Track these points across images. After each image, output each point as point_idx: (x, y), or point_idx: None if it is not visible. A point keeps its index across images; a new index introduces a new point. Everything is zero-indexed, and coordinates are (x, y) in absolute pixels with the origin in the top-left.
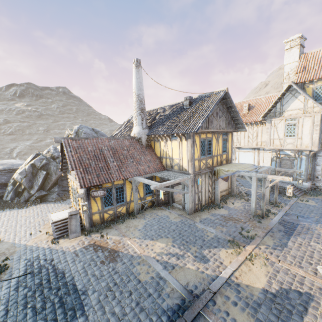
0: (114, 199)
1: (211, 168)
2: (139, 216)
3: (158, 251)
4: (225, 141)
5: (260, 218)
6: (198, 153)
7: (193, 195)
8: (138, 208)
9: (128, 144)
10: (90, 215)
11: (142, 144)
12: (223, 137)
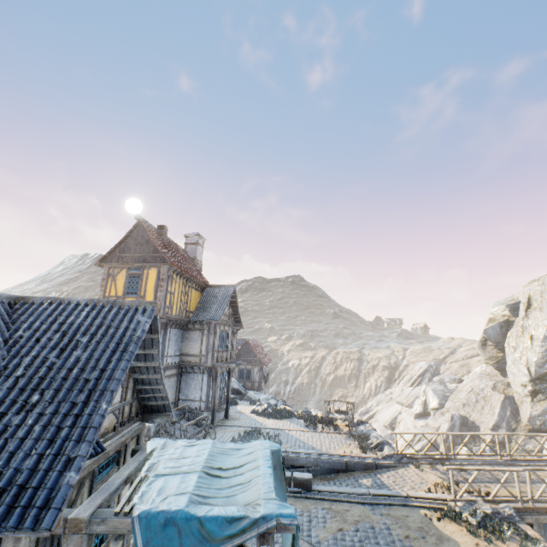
0: None
1: None
2: None
3: None
4: None
5: None
6: None
7: None
8: None
9: None
10: None
11: None
12: None
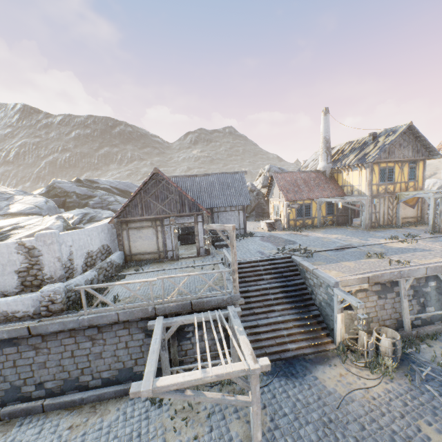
0: (303, 213)
1: (391, 194)
2: (321, 228)
3: (335, 237)
4: (412, 169)
5: (436, 233)
6: (377, 179)
7: (369, 214)
8: (320, 222)
9: (314, 176)
10: (288, 220)
11: (326, 176)
12: (409, 165)
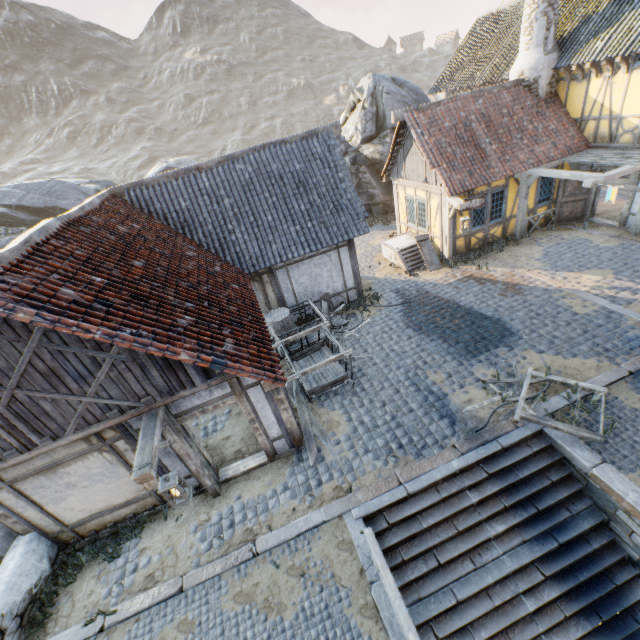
0: (487, 214)
1: None
2: (524, 241)
3: (591, 285)
4: None
5: None
6: None
7: None
8: (523, 228)
9: (509, 101)
10: (454, 239)
11: (537, 95)
12: None
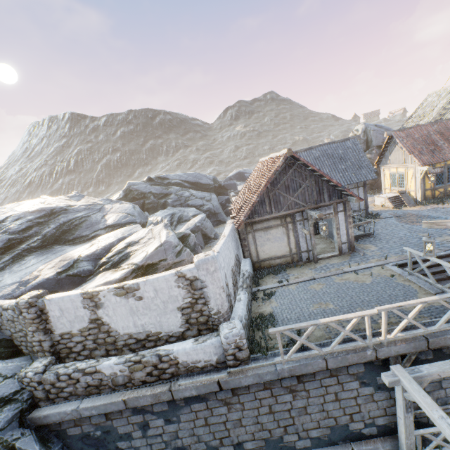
0: (445, 178)
1: None
2: None
3: None
4: None
5: None
6: None
7: None
8: None
9: None
10: (423, 190)
11: None
12: None
